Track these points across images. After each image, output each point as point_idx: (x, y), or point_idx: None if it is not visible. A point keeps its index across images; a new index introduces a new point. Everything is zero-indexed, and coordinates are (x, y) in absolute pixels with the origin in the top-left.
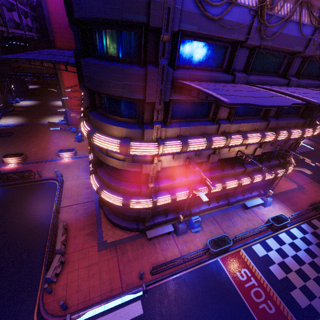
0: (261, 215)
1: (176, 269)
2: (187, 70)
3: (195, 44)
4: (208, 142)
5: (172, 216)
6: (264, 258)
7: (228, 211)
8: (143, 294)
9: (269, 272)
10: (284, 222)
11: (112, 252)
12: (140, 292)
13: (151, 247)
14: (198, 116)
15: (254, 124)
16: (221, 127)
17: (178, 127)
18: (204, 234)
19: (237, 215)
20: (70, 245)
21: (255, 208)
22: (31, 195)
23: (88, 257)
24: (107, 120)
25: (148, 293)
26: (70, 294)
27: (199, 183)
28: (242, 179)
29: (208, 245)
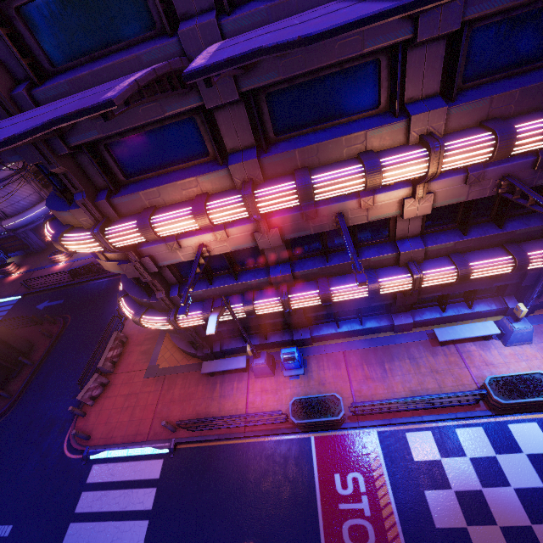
0: (480, 366)
1: (227, 433)
2: (69, 73)
3: (56, 3)
4: (192, 215)
5: (255, 341)
6: (425, 467)
7: (386, 344)
8: (170, 453)
9: (418, 502)
10: (538, 397)
11: (158, 382)
12: (165, 448)
13: (208, 388)
14: (185, 156)
15: (348, 140)
16: (236, 172)
17: (134, 193)
18: (305, 384)
19: (407, 355)
20: (122, 363)
21: (472, 345)
22: (114, 292)
23: (131, 383)
24: (50, 199)
25: (176, 453)
26: (99, 423)
27: (272, 288)
28: (382, 280)
29: (289, 408)
